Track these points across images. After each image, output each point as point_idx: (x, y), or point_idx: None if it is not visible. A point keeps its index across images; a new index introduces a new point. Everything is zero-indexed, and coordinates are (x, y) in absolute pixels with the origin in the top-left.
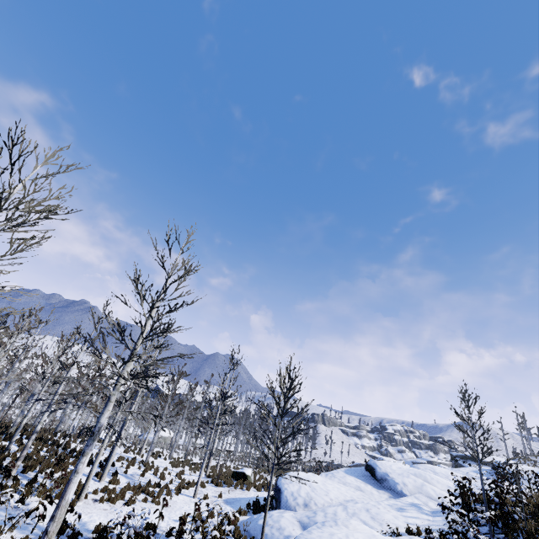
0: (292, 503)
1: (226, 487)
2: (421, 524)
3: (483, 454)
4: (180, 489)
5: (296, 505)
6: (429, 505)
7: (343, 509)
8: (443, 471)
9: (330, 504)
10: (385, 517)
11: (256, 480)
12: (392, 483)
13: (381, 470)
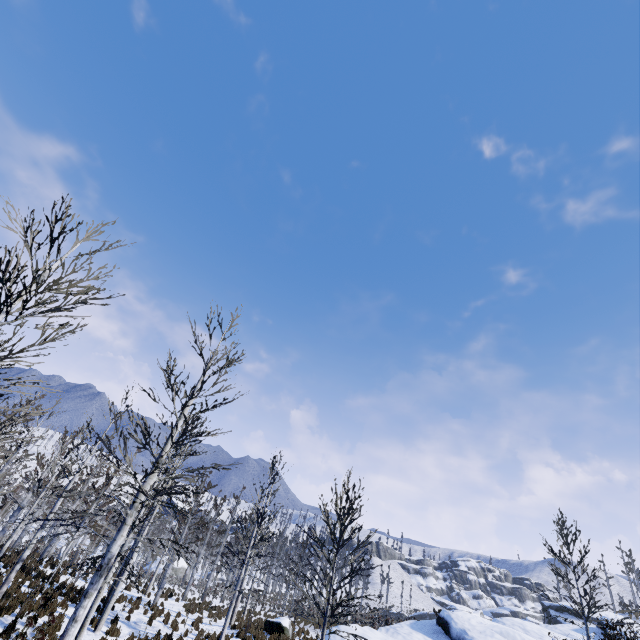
0: None
1: None
2: None
3: (590, 609)
4: None
5: None
6: None
7: None
8: (535, 628)
9: None
10: None
11: (295, 634)
12: None
13: (458, 625)
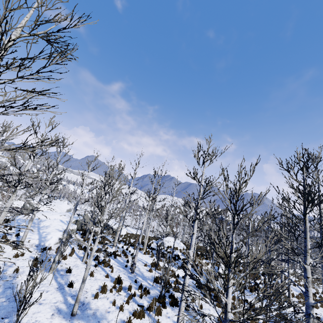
0: None
1: None
2: None
3: None
4: None
5: None
6: None
7: None
8: None
9: None
10: None
11: None
12: None
13: None
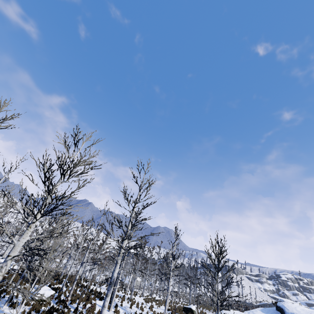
0: None
1: None
2: None
3: None
4: None
5: None
6: None
7: None
8: None
9: None
10: None
11: (199, 313)
12: None
13: (289, 311)
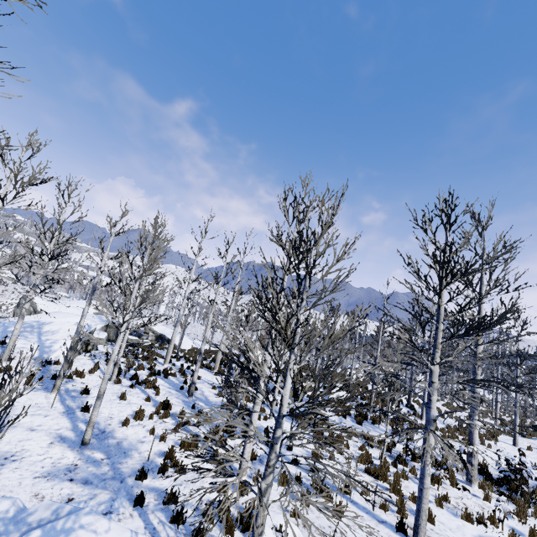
0: None
1: (536, 440)
2: None
3: None
4: (494, 436)
5: None
6: None
7: None
8: None
9: None
10: None
11: None
12: None
13: None
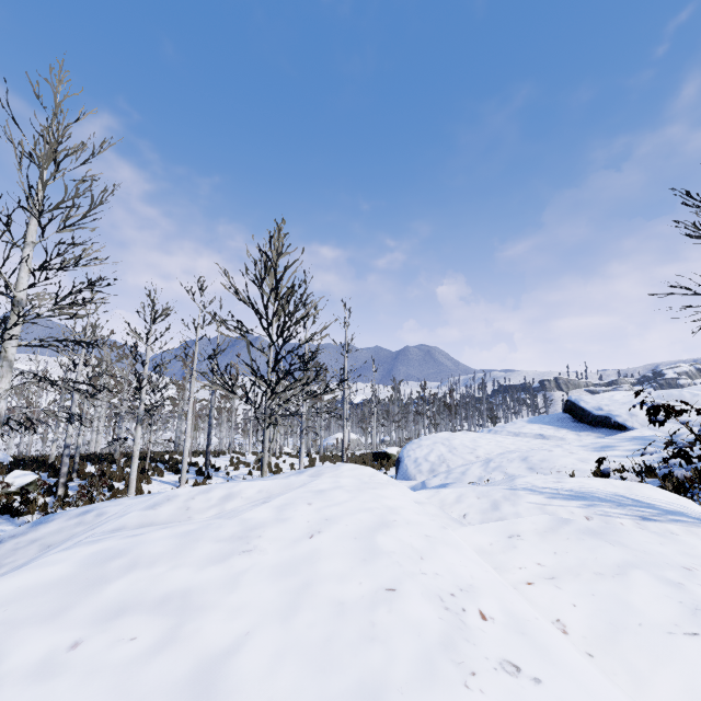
0: (412, 471)
1: None
2: (641, 463)
3: None
4: None
5: (416, 474)
6: (677, 435)
7: (482, 466)
8: None
9: (467, 463)
10: (558, 464)
11: None
12: (607, 418)
13: (589, 405)
